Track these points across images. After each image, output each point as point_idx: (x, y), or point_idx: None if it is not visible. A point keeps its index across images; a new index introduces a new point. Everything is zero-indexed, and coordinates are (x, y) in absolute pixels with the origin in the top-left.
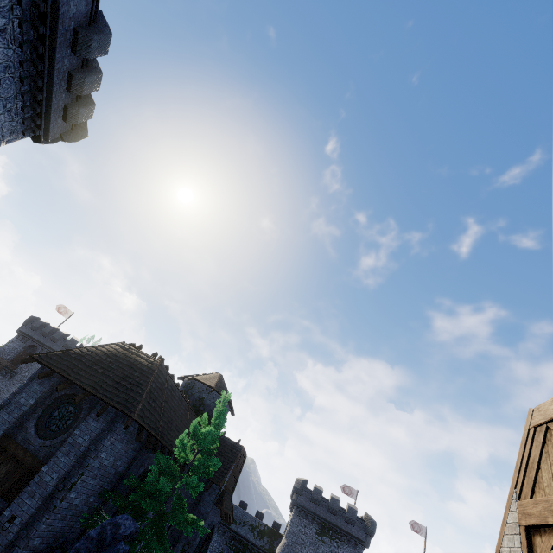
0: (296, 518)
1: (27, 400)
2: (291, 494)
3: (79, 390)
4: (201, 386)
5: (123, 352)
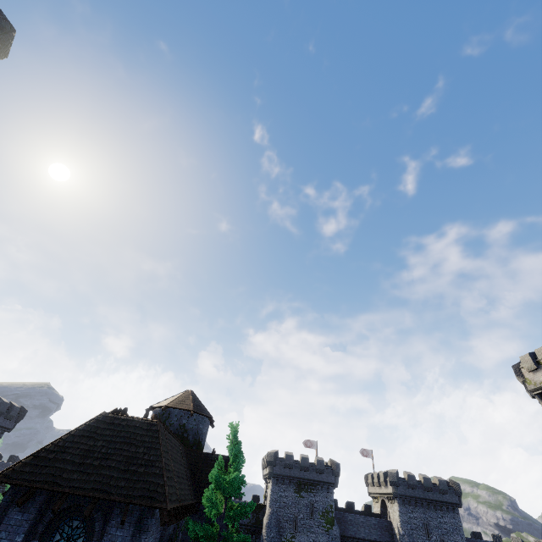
0: (275, 487)
1: (11, 540)
2: (263, 466)
3: (79, 497)
4: (179, 413)
5: (110, 427)
